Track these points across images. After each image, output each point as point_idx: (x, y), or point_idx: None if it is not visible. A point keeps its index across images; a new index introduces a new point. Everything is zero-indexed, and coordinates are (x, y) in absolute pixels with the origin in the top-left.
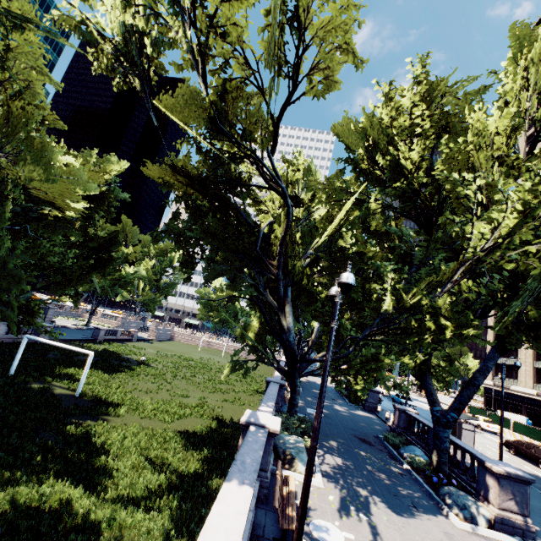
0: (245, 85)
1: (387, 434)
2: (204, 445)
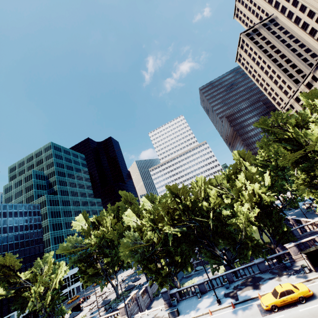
0: (239, 172)
1: (307, 210)
2: None
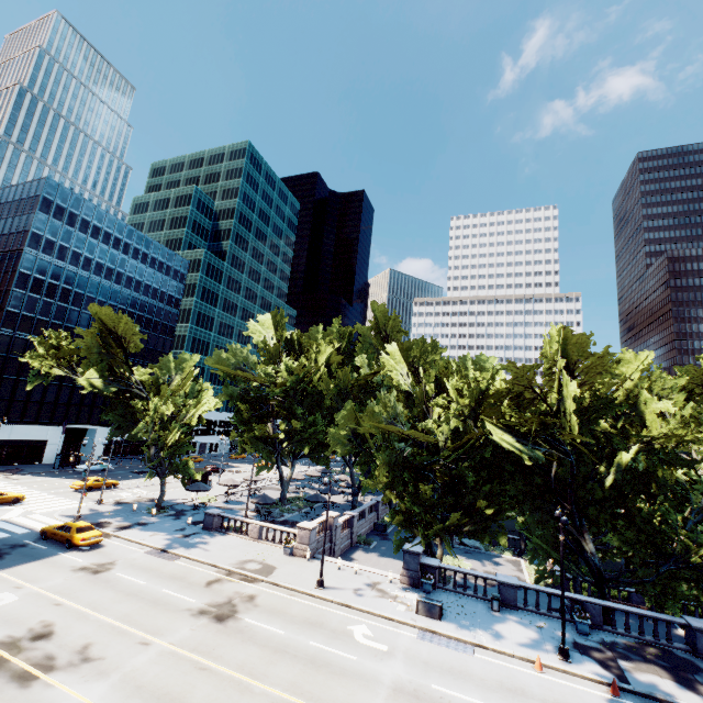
0: (700, 395)
1: None
2: None
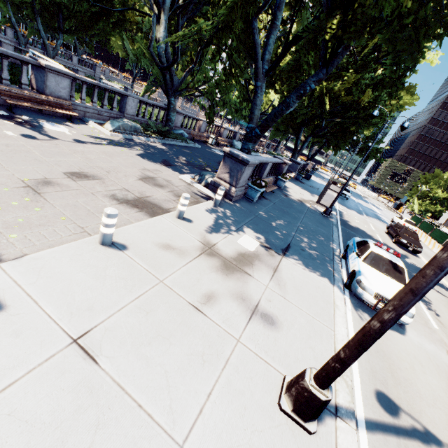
0: None
1: None
2: None
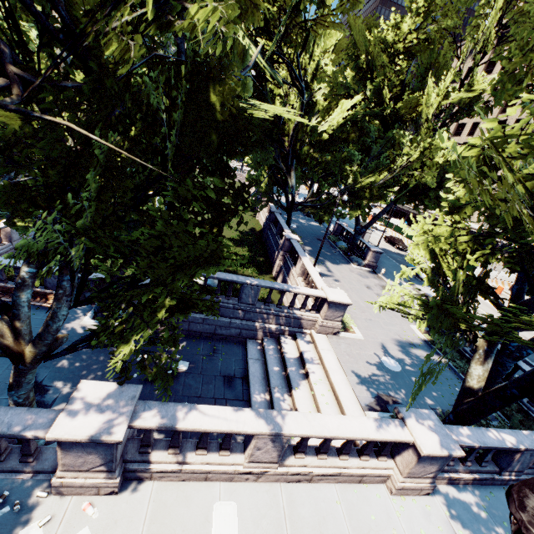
0: None
1: (330, 236)
2: (243, 244)
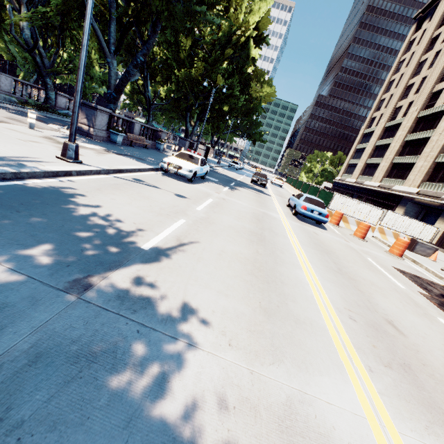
0: None
1: None
2: None
